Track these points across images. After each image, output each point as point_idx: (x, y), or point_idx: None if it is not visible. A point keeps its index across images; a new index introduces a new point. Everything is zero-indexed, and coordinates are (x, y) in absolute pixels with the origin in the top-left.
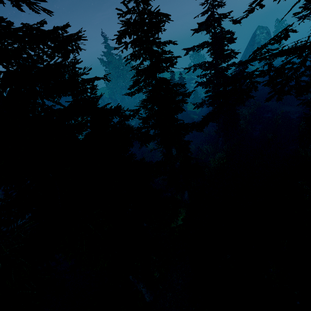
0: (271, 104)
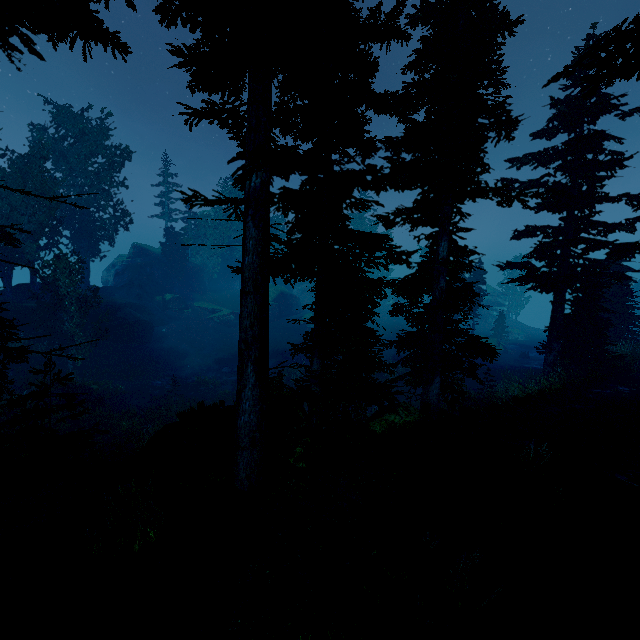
0: None
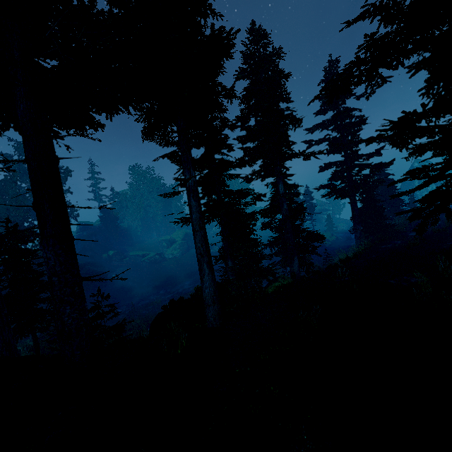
0: (442, 216)
